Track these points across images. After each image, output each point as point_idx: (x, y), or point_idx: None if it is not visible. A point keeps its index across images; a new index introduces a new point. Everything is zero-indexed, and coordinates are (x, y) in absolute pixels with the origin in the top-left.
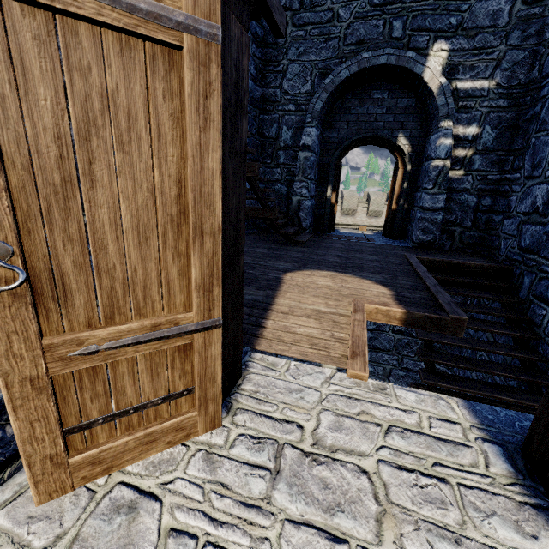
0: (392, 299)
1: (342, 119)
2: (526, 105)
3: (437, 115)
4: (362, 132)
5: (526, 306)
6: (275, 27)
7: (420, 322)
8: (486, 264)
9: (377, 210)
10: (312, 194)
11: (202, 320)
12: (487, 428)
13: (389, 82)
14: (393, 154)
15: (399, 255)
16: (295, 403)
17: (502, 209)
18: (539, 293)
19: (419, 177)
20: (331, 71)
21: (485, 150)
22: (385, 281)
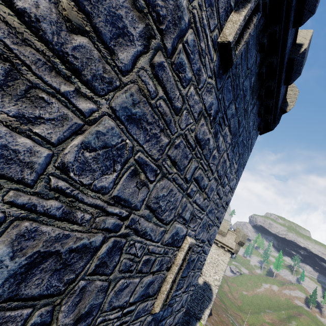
0: None
1: None
2: None
3: None
4: None
5: None
6: None
7: None
8: None
9: (222, 230)
10: None
11: None
12: None
13: None
14: None
15: None
16: None
17: None
18: None
19: None
20: None
21: None
22: None
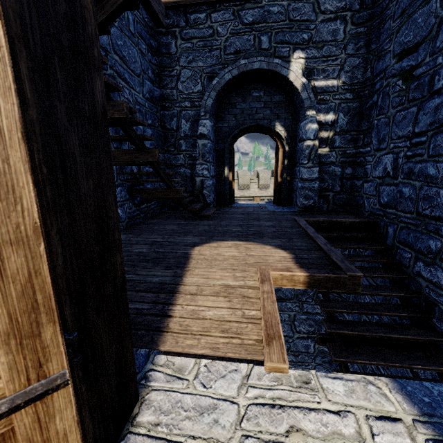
0: (293, 263)
1: (230, 113)
2: (366, 97)
3: (303, 106)
4: (247, 122)
5: (394, 251)
6: (154, 14)
7: (322, 282)
8: (358, 220)
9: (265, 184)
10: (212, 174)
11: (24, 387)
12: (430, 419)
13: (264, 83)
14: (273, 139)
15: (289, 219)
16: (207, 434)
17: (361, 176)
18: (403, 240)
19: (295, 156)
20: (217, 75)
21: (342, 131)
22: (283, 245)
